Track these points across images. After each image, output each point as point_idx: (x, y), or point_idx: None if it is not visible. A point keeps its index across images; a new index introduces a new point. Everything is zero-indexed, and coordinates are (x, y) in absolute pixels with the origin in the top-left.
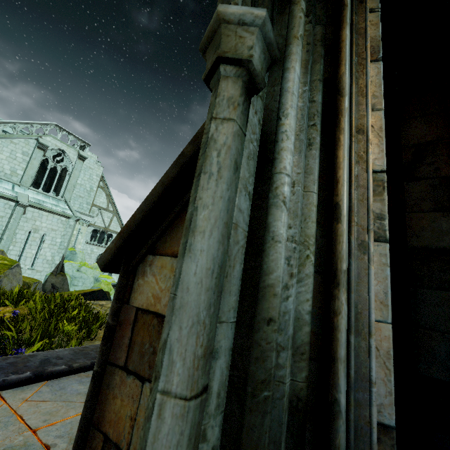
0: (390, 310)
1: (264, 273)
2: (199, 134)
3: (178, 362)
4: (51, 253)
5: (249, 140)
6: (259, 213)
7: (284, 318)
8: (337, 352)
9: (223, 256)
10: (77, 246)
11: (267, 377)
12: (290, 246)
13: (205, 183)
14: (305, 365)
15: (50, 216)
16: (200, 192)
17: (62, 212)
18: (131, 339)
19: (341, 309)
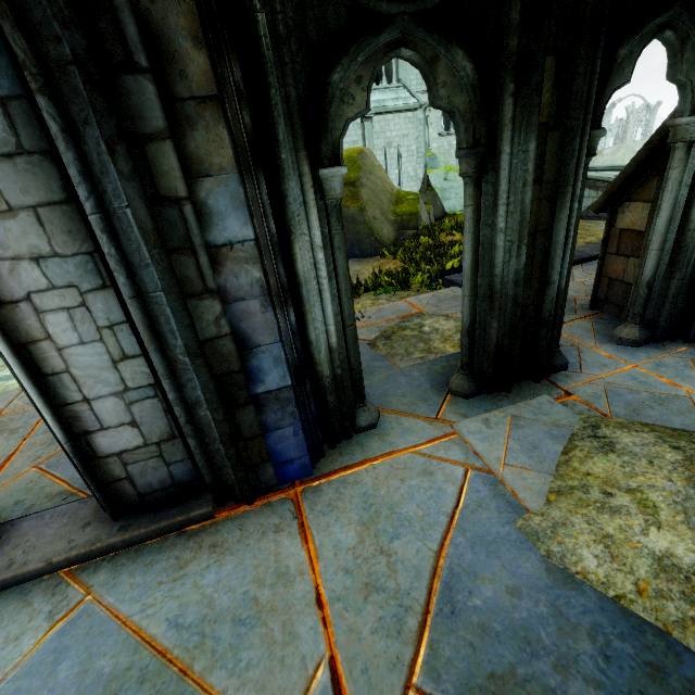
0: None
1: (689, 216)
2: (663, 128)
3: (655, 244)
4: (412, 167)
5: (690, 164)
6: (691, 193)
7: None
8: None
9: (672, 215)
10: (432, 146)
11: (685, 245)
12: None
13: (665, 194)
14: None
15: (396, 118)
16: (663, 198)
17: (405, 106)
18: (619, 243)
19: None
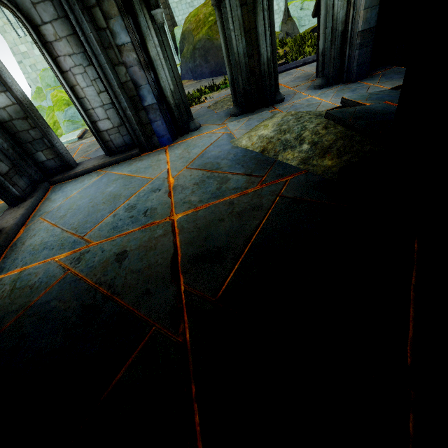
0: (363, 7)
1: (333, 12)
2: None
3: (321, 30)
4: (275, 2)
5: None
6: None
7: (339, 18)
8: (349, 21)
9: (326, 13)
10: None
11: (334, 29)
12: (340, 3)
13: (321, 1)
14: (343, 25)
15: None
16: (321, 4)
17: None
18: None
19: (350, 12)
